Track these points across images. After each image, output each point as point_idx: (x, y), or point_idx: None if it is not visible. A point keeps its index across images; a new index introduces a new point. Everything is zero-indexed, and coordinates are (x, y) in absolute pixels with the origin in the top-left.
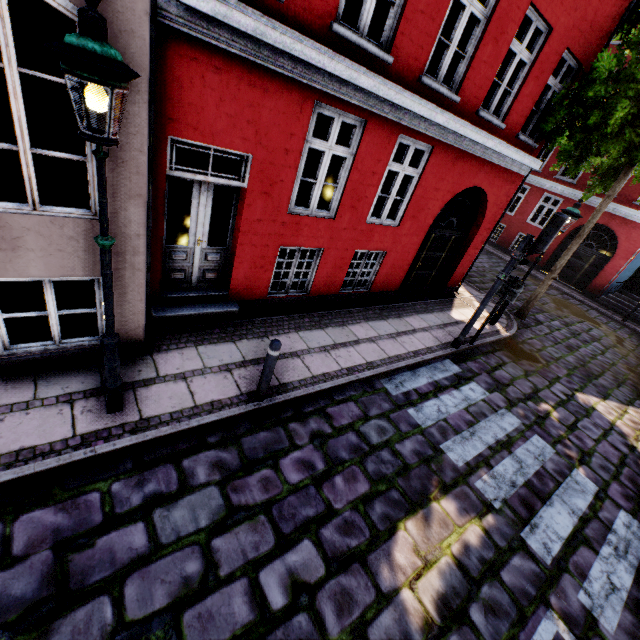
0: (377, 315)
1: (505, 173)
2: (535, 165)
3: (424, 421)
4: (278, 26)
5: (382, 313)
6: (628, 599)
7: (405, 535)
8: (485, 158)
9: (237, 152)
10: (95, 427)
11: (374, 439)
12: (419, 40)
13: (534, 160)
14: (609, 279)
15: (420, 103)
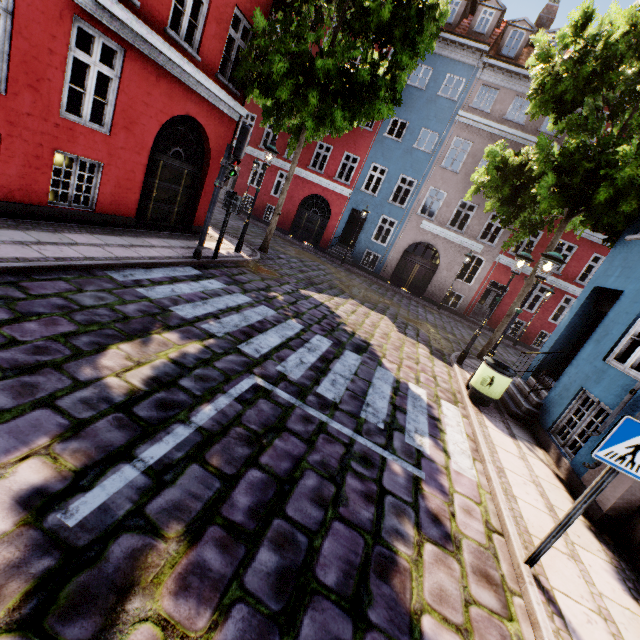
0: (107, 232)
1: (217, 112)
2: (242, 111)
3: (155, 295)
4: None
5: (114, 232)
6: (311, 366)
7: (117, 351)
8: (190, 86)
9: None
10: None
11: (89, 303)
12: None
13: (239, 105)
14: (331, 236)
15: None
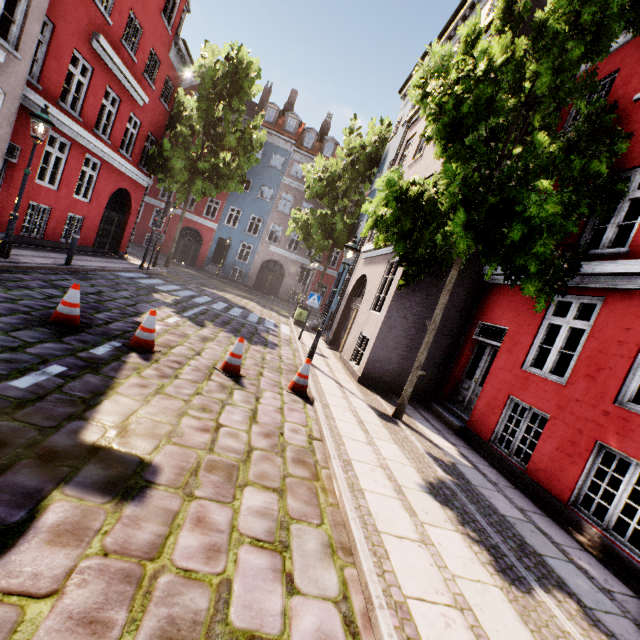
0: (90, 255)
1: (137, 184)
2: (150, 183)
3: (144, 282)
4: (43, 100)
5: (92, 255)
6: (223, 308)
7: (156, 295)
8: (127, 174)
9: (15, 144)
10: (5, 260)
11: (128, 282)
12: (92, 115)
13: (149, 180)
14: (205, 258)
15: (97, 141)
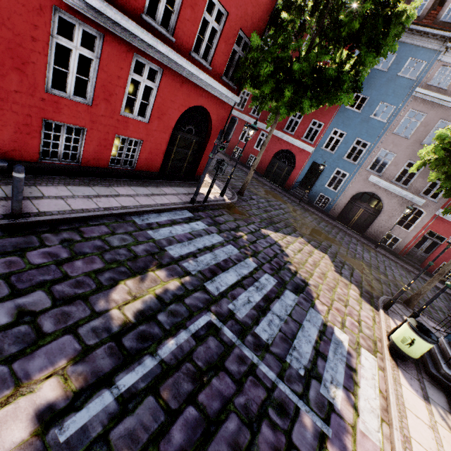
0: (139, 184)
1: (219, 101)
2: (236, 99)
3: (158, 237)
4: None
5: (144, 184)
6: (255, 305)
7: (124, 286)
8: (202, 87)
9: None
10: None
11: (116, 244)
12: None
13: (235, 96)
14: (294, 181)
15: (143, 32)
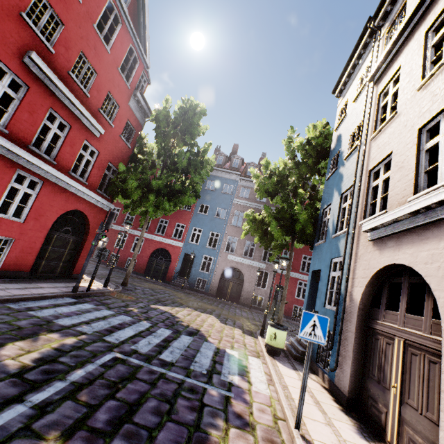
0: (7, 282)
1: (96, 207)
2: (111, 206)
3: (42, 314)
4: None
5: (13, 281)
6: (156, 345)
7: (13, 346)
8: (80, 196)
9: None
10: None
11: None
12: (25, 131)
13: (109, 203)
14: (173, 272)
15: (29, 156)
